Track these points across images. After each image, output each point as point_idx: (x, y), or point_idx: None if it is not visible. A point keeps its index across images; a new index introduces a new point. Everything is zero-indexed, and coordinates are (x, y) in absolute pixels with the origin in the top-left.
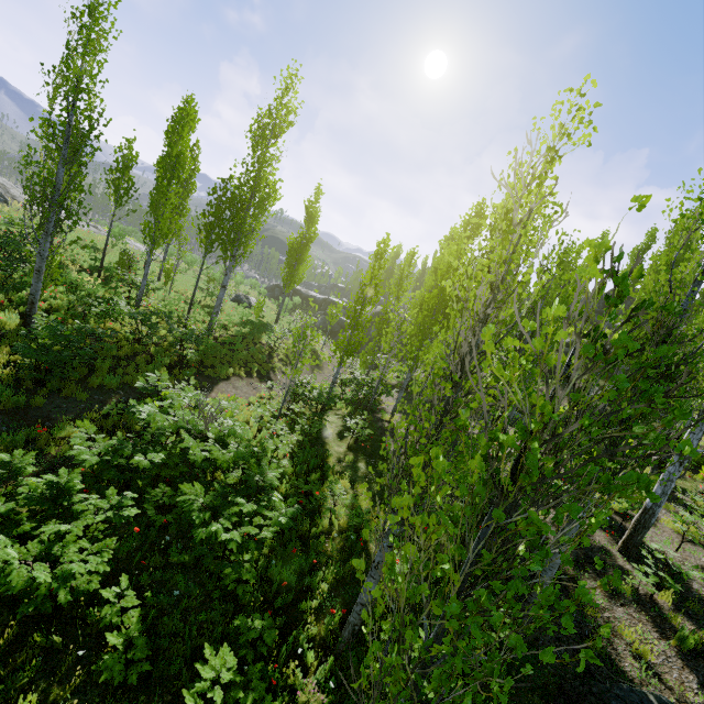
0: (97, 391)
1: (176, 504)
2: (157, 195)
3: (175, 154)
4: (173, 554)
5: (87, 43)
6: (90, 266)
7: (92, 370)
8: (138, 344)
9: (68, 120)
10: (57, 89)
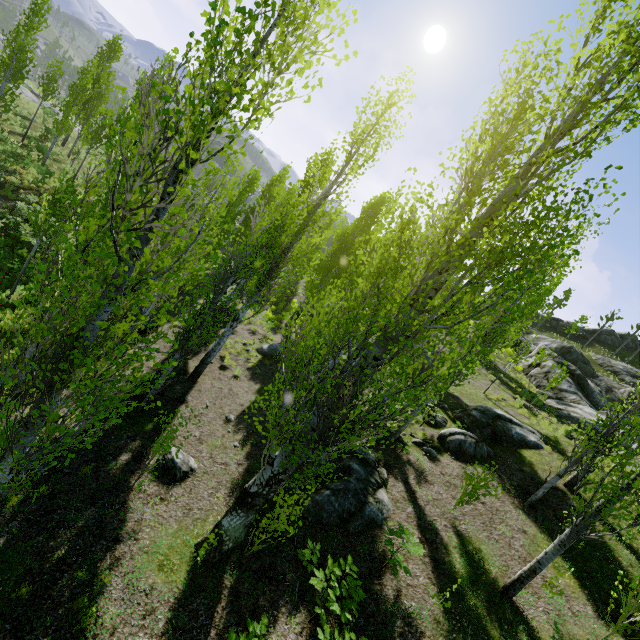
0: (3, 197)
1: (24, 242)
2: (65, 105)
3: (81, 85)
4: (16, 250)
5: (30, 27)
6: (20, 131)
7: (3, 188)
8: (34, 185)
9: (13, 61)
10: (10, 44)
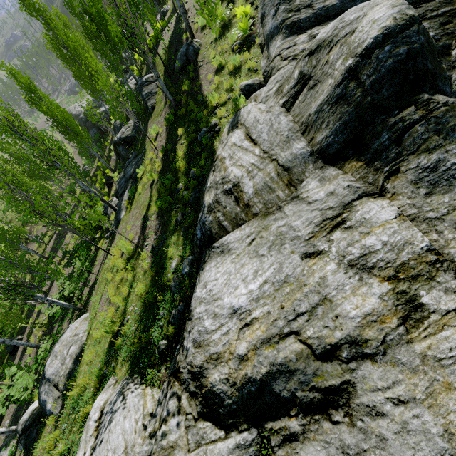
0: None
1: None
2: None
3: None
4: None
5: None
6: None
7: None
8: None
9: None
10: None
